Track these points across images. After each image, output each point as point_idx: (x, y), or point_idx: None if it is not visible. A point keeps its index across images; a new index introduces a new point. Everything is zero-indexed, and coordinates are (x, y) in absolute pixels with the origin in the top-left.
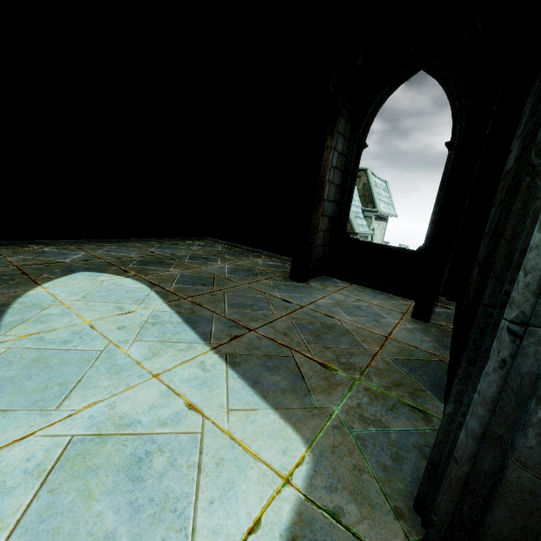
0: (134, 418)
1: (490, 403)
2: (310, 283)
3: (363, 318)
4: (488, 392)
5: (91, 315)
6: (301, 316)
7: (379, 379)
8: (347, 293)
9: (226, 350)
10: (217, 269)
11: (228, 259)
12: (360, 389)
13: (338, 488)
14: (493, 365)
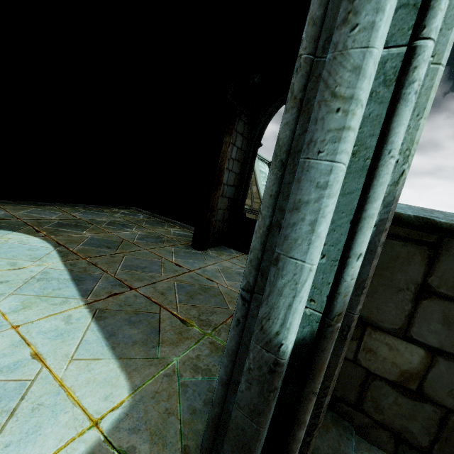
0: None
1: (231, 355)
2: (208, 251)
3: (240, 282)
4: (230, 346)
5: None
6: (185, 279)
7: (227, 334)
8: (236, 262)
9: (99, 305)
10: (129, 234)
11: (144, 227)
12: (206, 342)
13: (141, 429)
14: (233, 324)
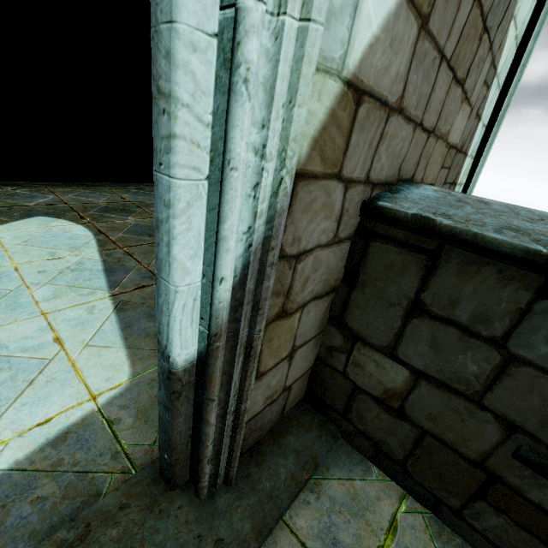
0: (5, 344)
1: None
2: None
3: None
4: None
5: (22, 259)
6: None
7: None
8: None
9: (124, 298)
10: None
11: None
12: None
13: (130, 407)
14: None
